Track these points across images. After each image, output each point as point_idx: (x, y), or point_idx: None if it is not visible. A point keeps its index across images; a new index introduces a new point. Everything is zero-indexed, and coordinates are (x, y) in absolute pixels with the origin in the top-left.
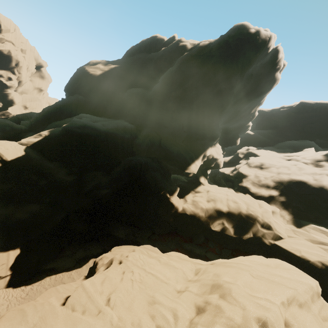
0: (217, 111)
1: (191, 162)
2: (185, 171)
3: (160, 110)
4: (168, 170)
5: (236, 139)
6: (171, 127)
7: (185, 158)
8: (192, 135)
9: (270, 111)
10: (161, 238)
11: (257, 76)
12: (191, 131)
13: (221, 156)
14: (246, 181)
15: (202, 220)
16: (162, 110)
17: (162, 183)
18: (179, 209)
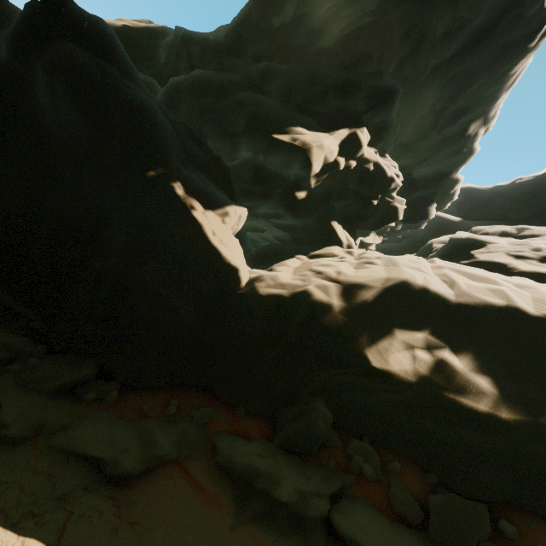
0: (390, 51)
1: (300, 124)
2: (271, 134)
3: (236, 53)
4: (226, 176)
5: (426, 203)
6: (253, 68)
7: (281, 111)
8: (315, 76)
9: (490, 189)
10: (130, 402)
11: (492, 9)
12: (313, 70)
13: (399, 185)
14: (483, 253)
15: (326, 324)
16: (240, 56)
17: (155, 127)
18: (230, 279)
